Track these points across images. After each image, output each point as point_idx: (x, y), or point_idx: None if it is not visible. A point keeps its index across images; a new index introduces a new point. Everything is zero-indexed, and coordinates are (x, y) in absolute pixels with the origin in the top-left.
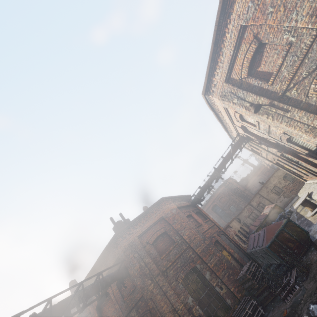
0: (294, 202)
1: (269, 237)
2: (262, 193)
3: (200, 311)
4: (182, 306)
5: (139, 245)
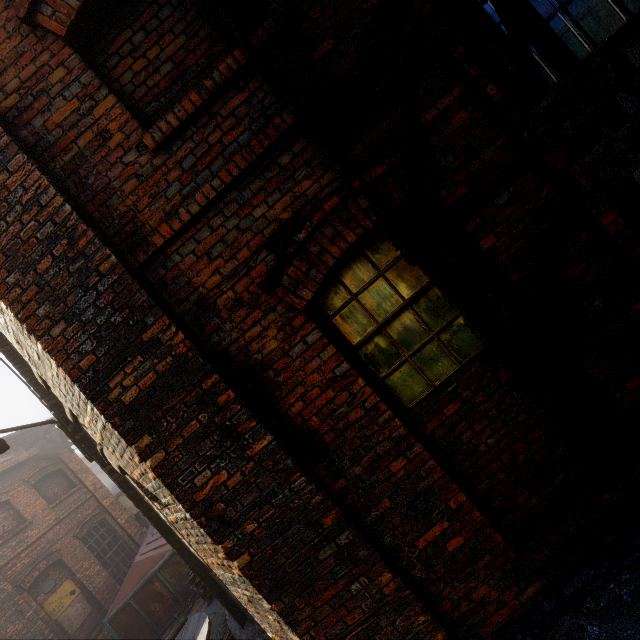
0: None
1: (123, 596)
2: None
3: None
4: None
5: None
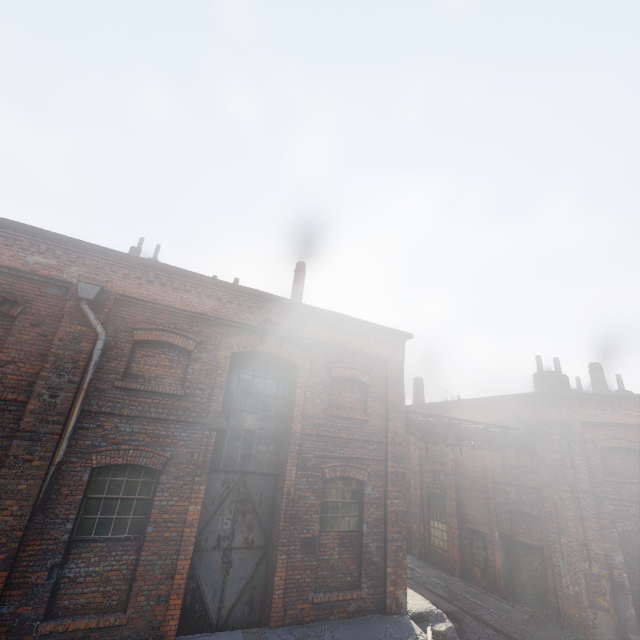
0: None
1: None
2: None
3: (626, 582)
4: (600, 552)
5: (577, 435)
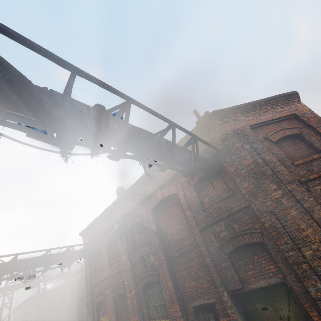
0: None
1: None
2: None
3: None
4: None
5: (253, 137)
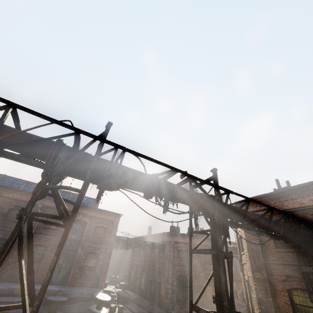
0: None
1: None
2: None
3: (176, 290)
4: (171, 281)
5: (172, 246)
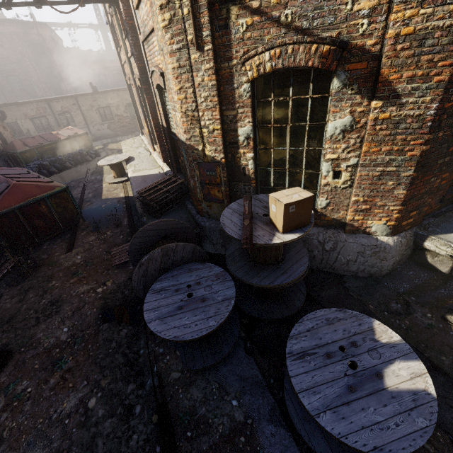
0: (114, 142)
1: (6, 205)
2: (82, 103)
3: None
4: None
5: None
